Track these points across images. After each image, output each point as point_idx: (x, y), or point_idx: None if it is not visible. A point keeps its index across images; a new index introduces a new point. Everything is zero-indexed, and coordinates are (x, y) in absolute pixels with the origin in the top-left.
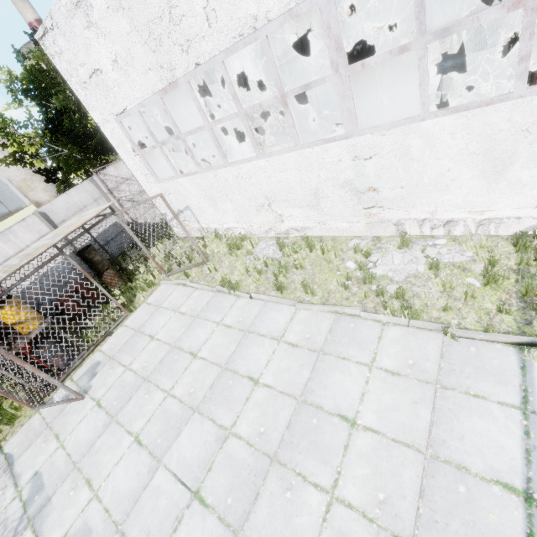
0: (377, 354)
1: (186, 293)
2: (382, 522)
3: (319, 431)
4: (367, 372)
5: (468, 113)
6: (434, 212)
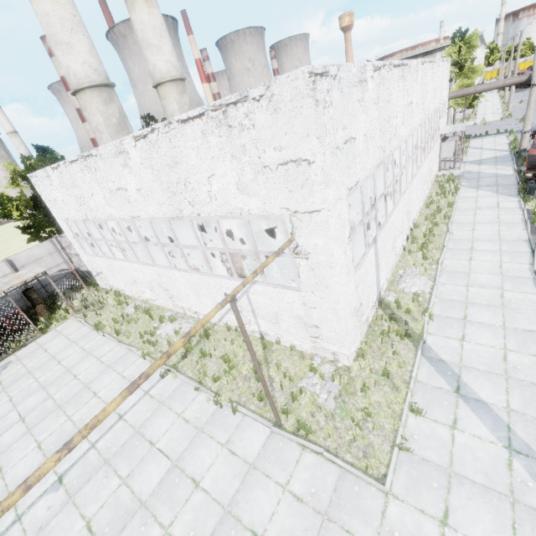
0: (126, 369)
1: (78, 327)
2: (78, 425)
3: (83, 397)
4: (116, 376)
5: (181, 272)
6: (190, 306)
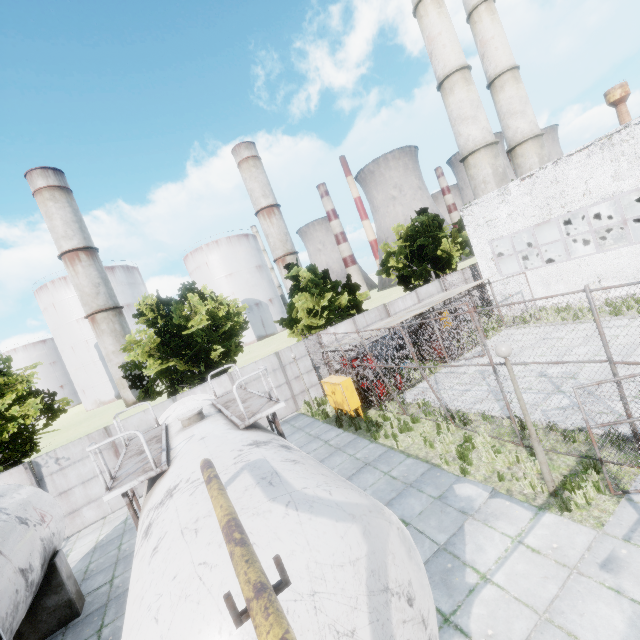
0: None
1: (532, 328)
2: None
3: None
4: None
5: None
6: None
